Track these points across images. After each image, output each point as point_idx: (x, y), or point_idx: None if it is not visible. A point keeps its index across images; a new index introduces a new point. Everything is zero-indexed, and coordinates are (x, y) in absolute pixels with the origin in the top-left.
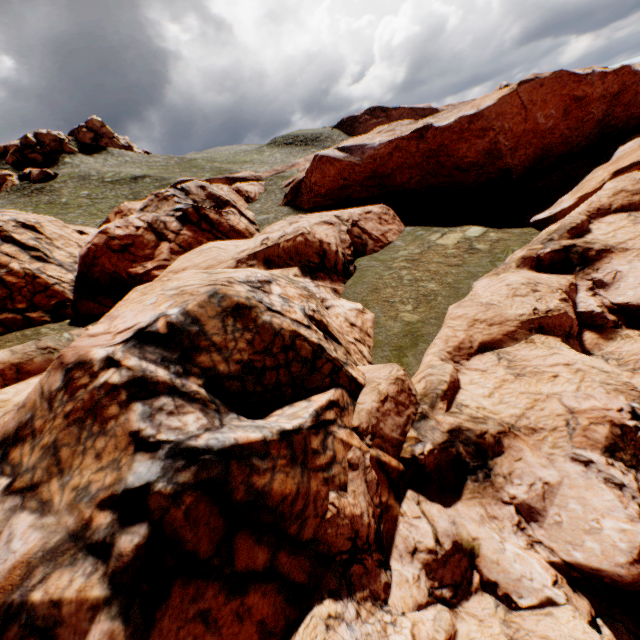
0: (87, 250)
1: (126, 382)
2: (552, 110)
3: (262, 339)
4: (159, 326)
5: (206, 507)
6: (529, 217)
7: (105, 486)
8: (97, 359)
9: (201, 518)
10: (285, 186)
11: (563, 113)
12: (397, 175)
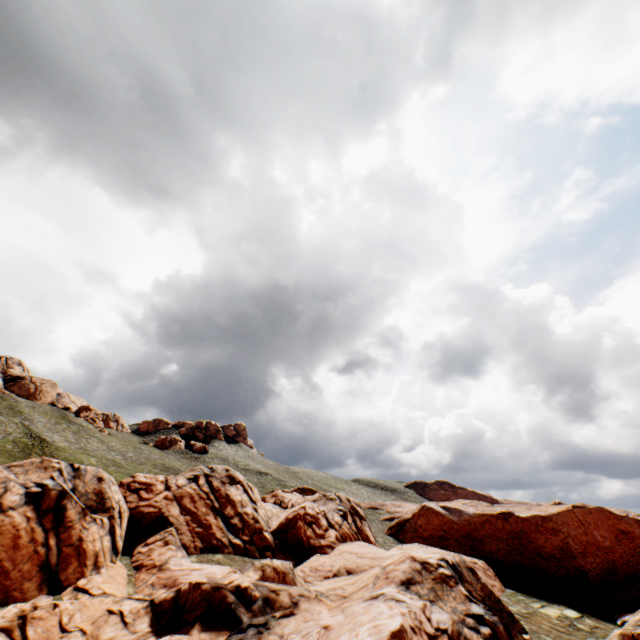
0: (294, 515)
1: (451, 574)
2: (605, 532)
3: (485, 589)
4: (449, 559)
5: (506, 635)
6: (617, 617)
7: (463, 609)
8: (432, 562)
9: (505, 639)
10: (383, 519)
11: (615, 538)
12: (487, 541)
